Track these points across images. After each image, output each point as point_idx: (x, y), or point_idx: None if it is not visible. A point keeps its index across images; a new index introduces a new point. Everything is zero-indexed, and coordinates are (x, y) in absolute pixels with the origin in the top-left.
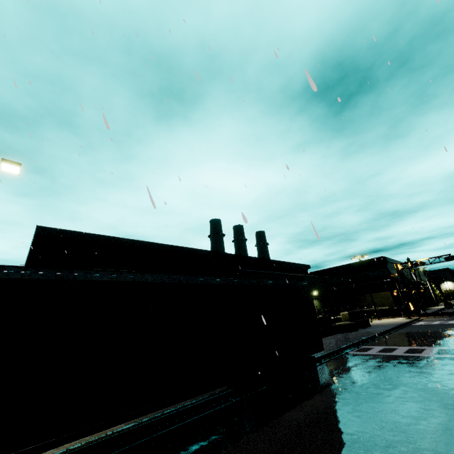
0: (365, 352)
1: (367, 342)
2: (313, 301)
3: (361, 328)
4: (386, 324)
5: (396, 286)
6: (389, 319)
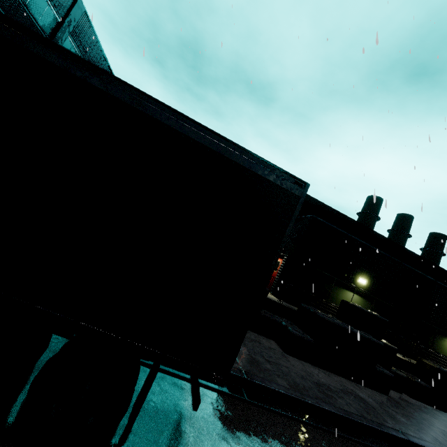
0: None
1: None
2: (446, 340)
3: None
4: None
5: None
6: None
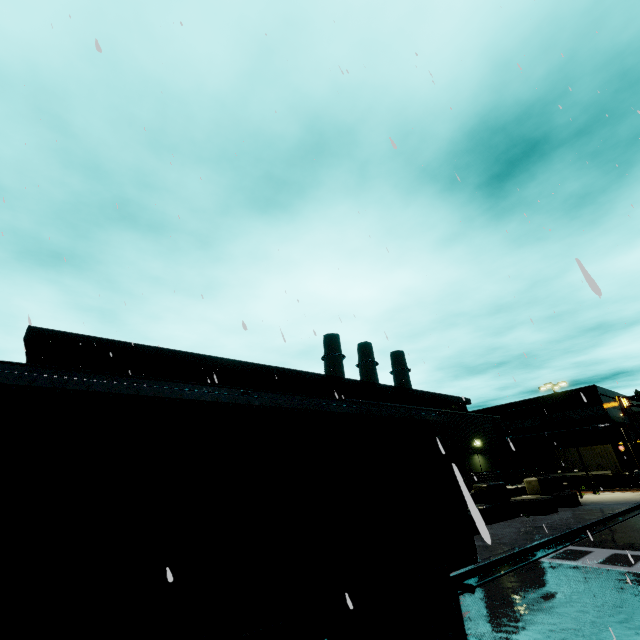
0: (574, 560)
1: (577, 537)
2: (475, 457)
3: (563, 508)
4: (609, 502)
5: (622, 434)
6: (613, 493)
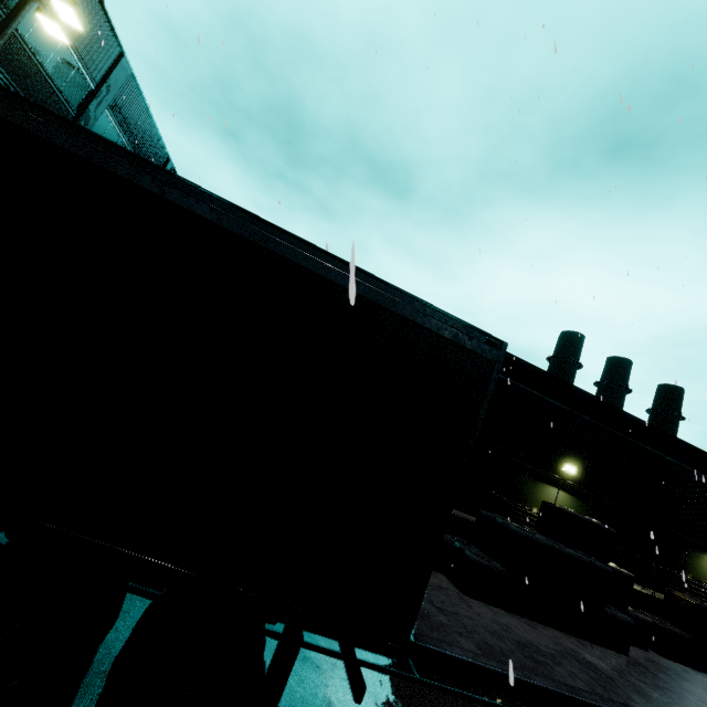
0: None
1: None
2: (705, 558)
3: None
4: None
5: None
6: None
